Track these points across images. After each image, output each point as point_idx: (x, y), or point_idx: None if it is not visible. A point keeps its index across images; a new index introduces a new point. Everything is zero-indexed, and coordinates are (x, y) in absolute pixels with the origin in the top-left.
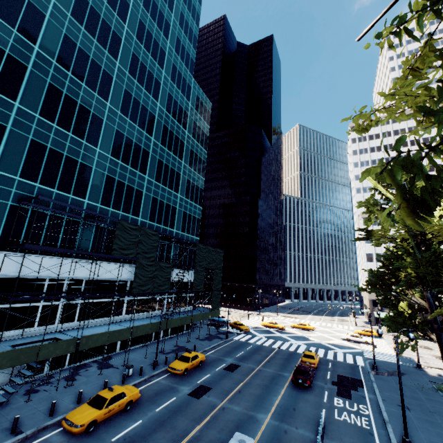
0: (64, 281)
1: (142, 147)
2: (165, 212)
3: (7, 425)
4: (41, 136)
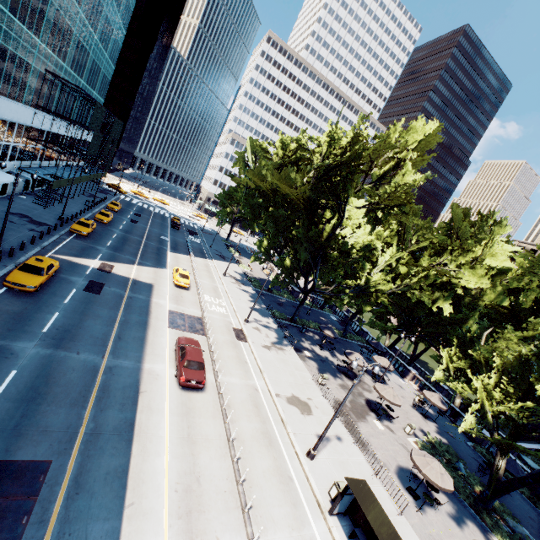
0: (45, 132)
1: (102, 1)
2: (95, 74)
3: (67, 214)
4: (61, 3)
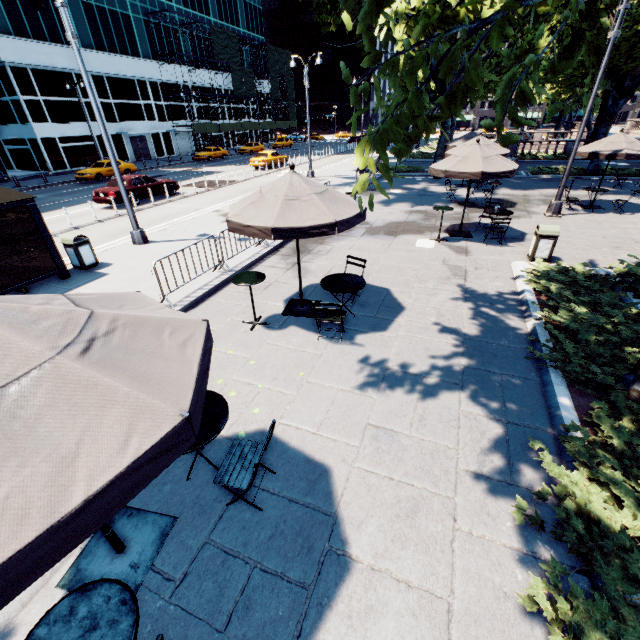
0: (189, 87)
1: None
2: (229, 5)
3: None
4: None
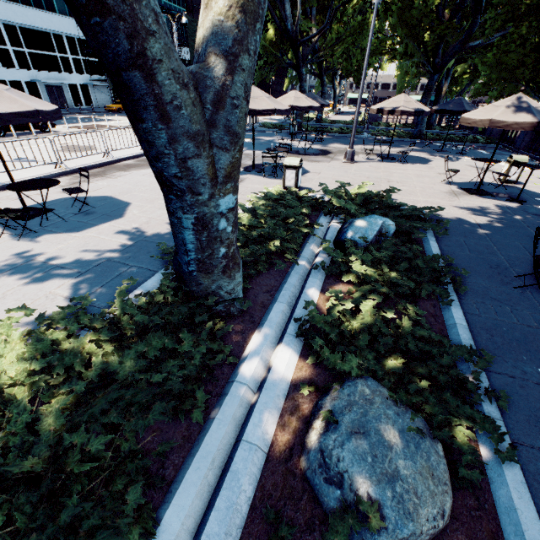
0: None
1: None
2: None
3: None
4: None
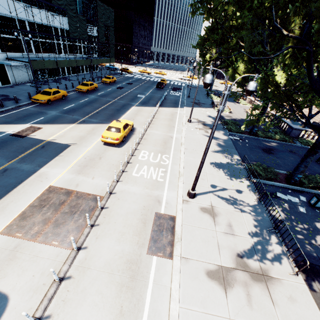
0: (25, 22)
1: None
2: None
3: None
4: None
